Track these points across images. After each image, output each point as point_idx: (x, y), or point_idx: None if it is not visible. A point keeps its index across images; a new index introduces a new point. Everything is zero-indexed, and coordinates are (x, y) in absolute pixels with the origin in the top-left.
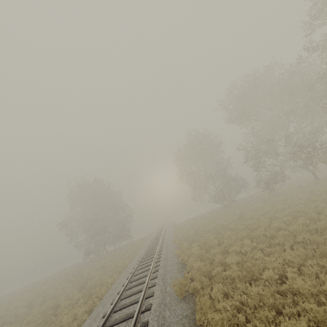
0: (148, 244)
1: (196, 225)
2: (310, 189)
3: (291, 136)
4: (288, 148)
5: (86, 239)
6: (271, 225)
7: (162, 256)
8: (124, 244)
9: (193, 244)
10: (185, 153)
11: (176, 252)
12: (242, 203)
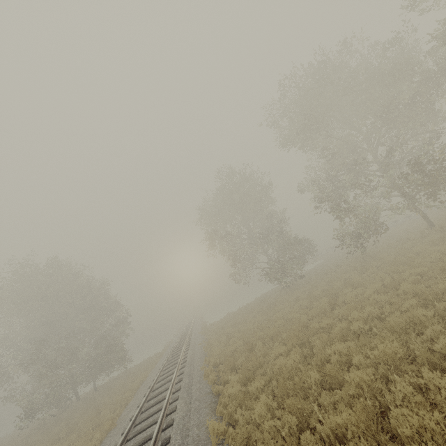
0: (153, 379)
1: (245, 325)
2: (439, 237)
3: (393, 153)
4: (388, 175)
5: (35, 379)
6: (442, 313)
7: (173, 435)
8: (117, 376)
9: (252, 387)
10: (216, 205)
11: (211, 427)
12: (313, 277)
